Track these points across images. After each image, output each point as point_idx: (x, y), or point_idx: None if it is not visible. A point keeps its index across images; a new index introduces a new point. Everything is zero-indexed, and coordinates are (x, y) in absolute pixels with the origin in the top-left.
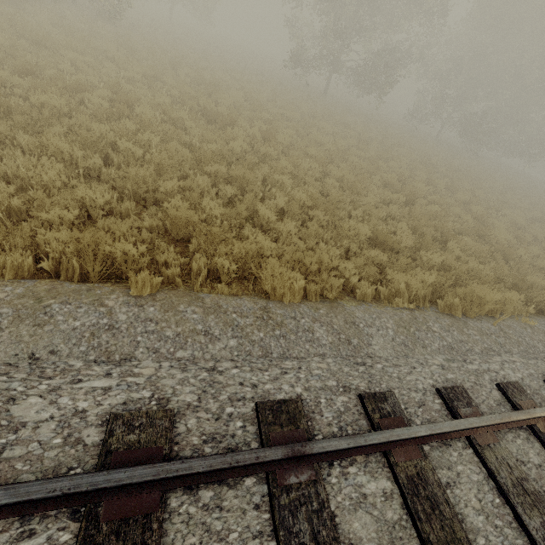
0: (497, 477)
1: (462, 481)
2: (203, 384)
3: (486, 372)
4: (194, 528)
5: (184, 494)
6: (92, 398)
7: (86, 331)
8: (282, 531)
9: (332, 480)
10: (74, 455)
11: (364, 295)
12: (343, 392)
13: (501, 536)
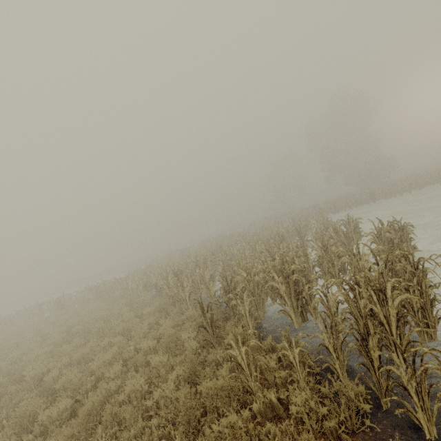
0: None
1: None
2: None
3: None
4: None
5: None
6: None
7: None
8: None
9: None
10: None
11: None
12: None
13: None
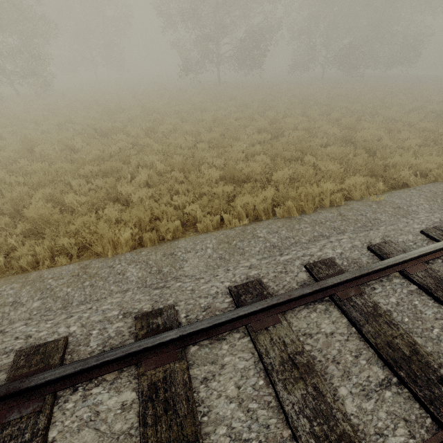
0: (264, 358)
1: (223, 372)
2: None
3: (298, 258)
4: None
5: None
6: None
7: None
8: None
9: (66, 406)
10: None
11: (206, 226)
12: (121, 319)
13: (249, 420)
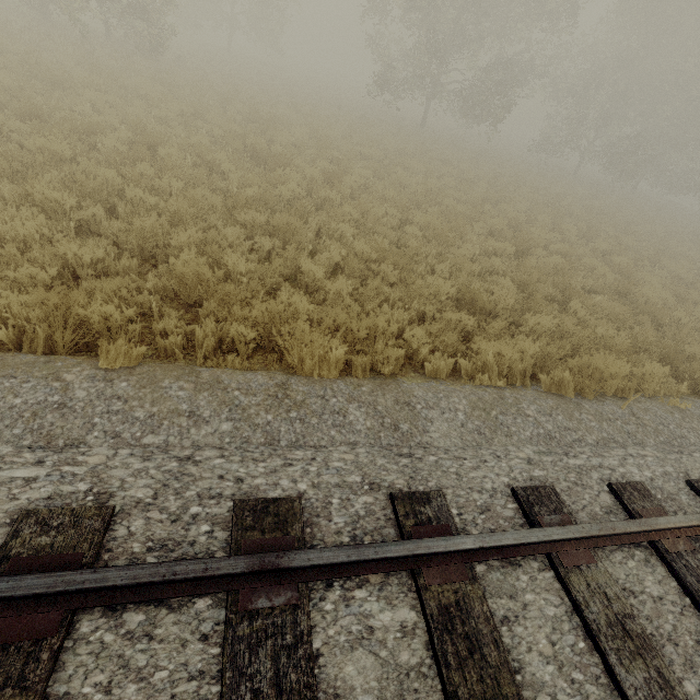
0: (585, 611)
1: (529, 616)
2: (167, 476)
3: (595, 469)
4: (105, 662)
5: (101, 616)
6: (6, 490)
7: (27, 410)
8: (230, 672)
9: (325, 607)
10: None
11: (436, 370)
12: (368, 491)
13: (578, 695)
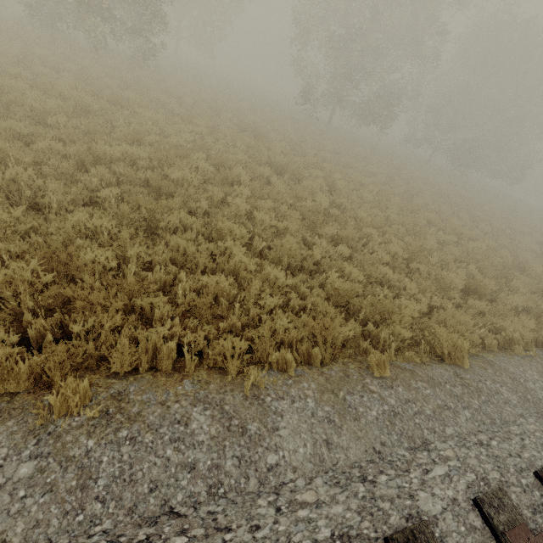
0: None
1: None
2: (492, 459)
3: None
4: None
5: None
6: (449, 485)
7: (384, 420)
8: None
9: None
10: (481, 538)
11: (489, 345)
12: None
13: None
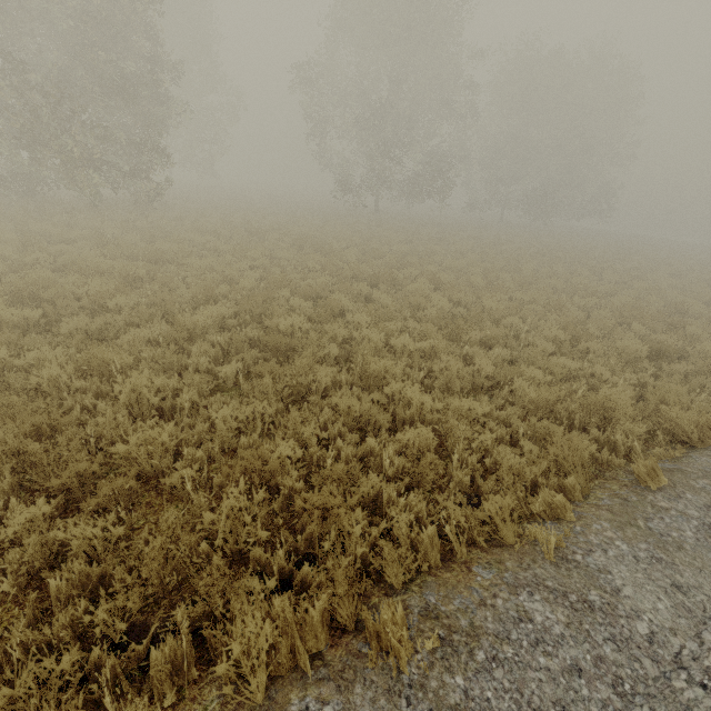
0: None
1: None
2: None
3: None
4: None
5: None
6: None
7: (705, 537)
8: None
9: None
10: None
11: None
12: None
13: None
